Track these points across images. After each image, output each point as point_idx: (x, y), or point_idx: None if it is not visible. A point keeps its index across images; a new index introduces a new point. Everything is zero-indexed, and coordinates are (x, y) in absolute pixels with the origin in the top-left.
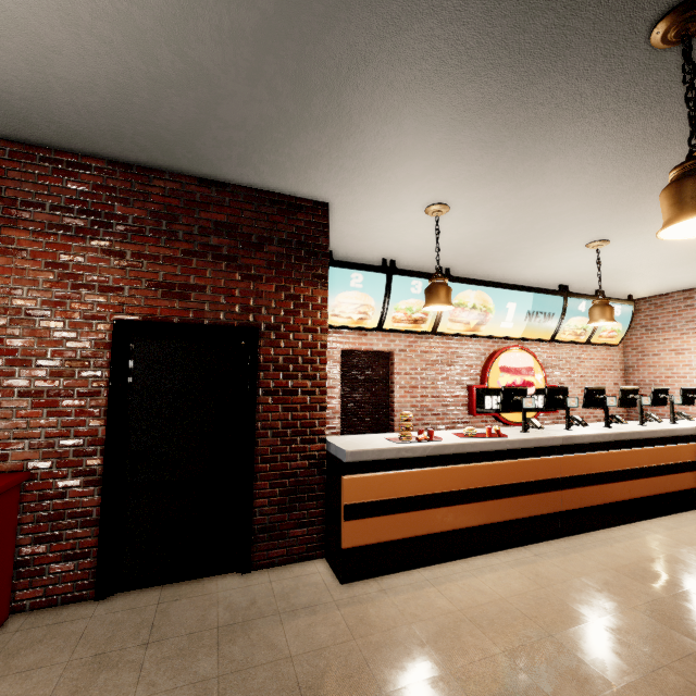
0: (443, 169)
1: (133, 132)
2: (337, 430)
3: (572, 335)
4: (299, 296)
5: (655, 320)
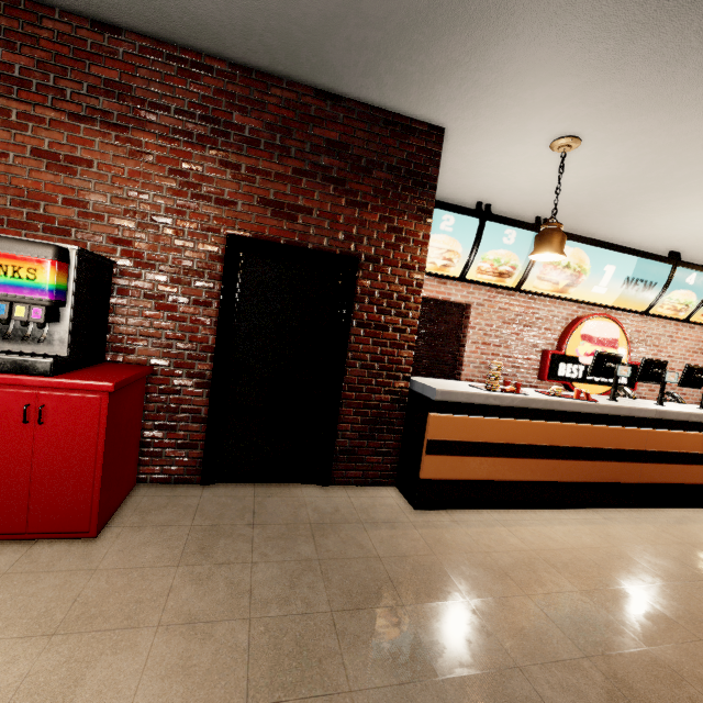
0: (594, 90)
1: (264, 27)
2: None
3: (670, 310)
4: (401, 229)
5: None
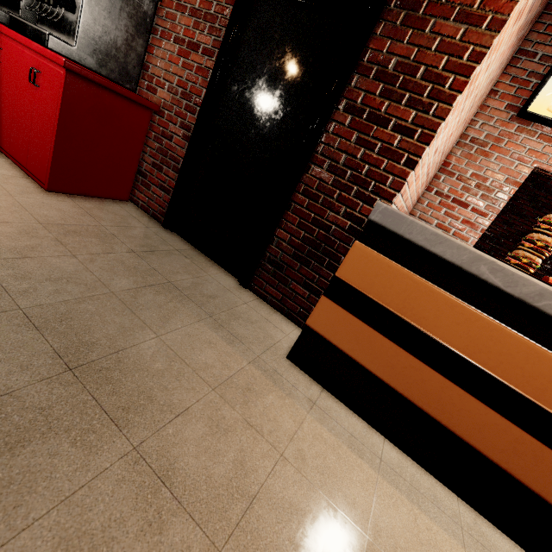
0: None
1: None
2: None
3: None
4: None
5: None
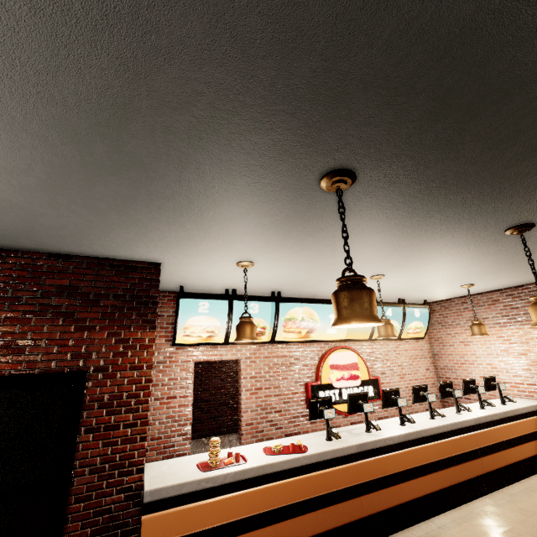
0: (232, 244)
1: None
2: (189, 435)
3: None
4: (129, 339)
5: (446, 318)
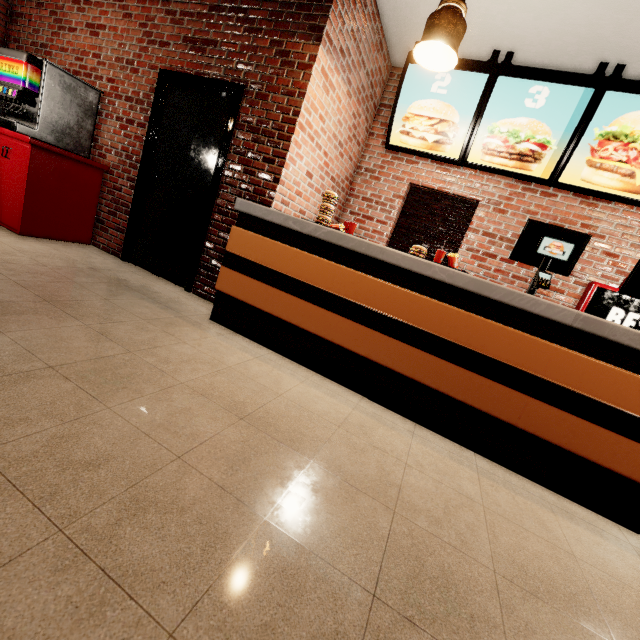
0: None
1: None
2: None
3: None
4: (289, 53)
5: None
